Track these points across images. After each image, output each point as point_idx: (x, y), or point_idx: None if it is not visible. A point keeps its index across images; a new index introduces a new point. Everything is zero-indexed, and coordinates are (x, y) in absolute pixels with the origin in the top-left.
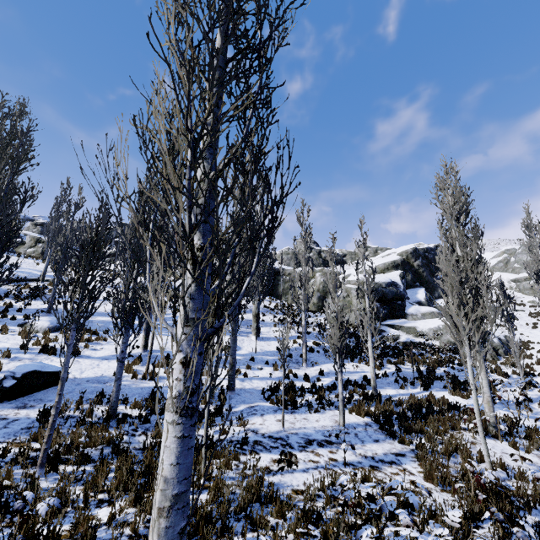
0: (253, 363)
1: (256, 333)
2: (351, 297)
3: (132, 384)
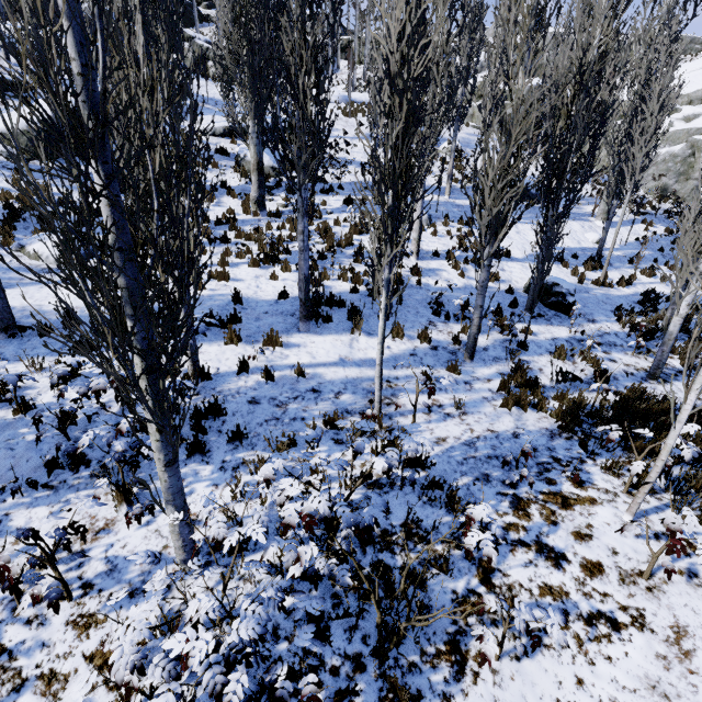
0: (641, 261)
1: (633, 223)
2: (697, 157)
3: (606, 293)
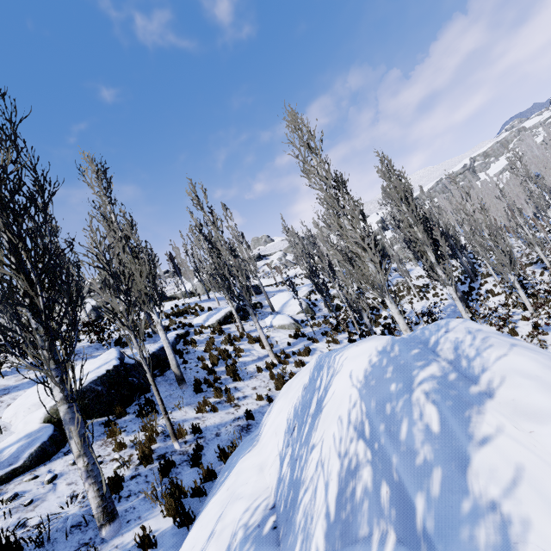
0: None
1: None
2: None
3: None
